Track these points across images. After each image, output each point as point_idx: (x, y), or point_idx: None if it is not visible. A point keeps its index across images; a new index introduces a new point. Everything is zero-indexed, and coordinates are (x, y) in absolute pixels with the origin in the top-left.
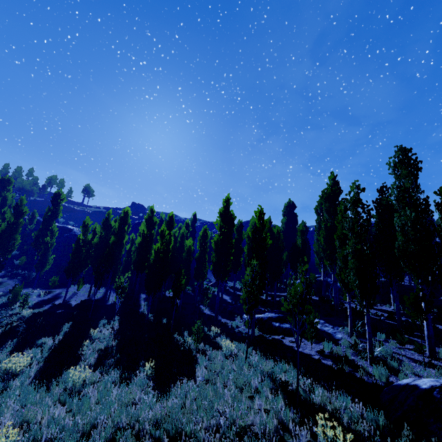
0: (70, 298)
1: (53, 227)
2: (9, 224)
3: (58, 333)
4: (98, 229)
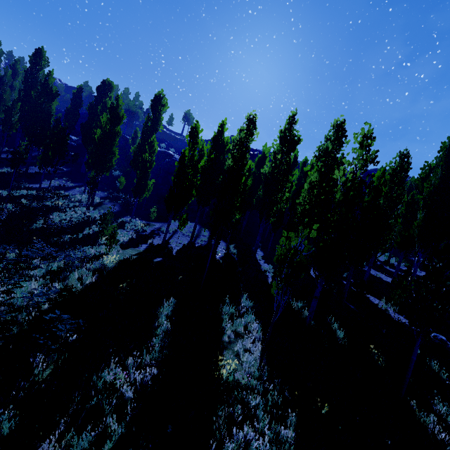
0: (170, 238)
1: (152, 140)
2: (105, 131)
3: (148, 338)
4: (206, 148)
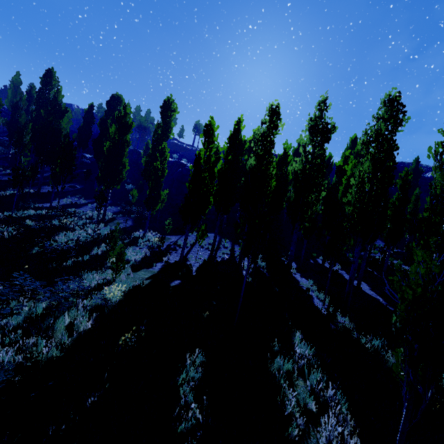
0: (188, 253)
1: (163, 147)
2: (113, 142)
3: None
4: (223, 149)
